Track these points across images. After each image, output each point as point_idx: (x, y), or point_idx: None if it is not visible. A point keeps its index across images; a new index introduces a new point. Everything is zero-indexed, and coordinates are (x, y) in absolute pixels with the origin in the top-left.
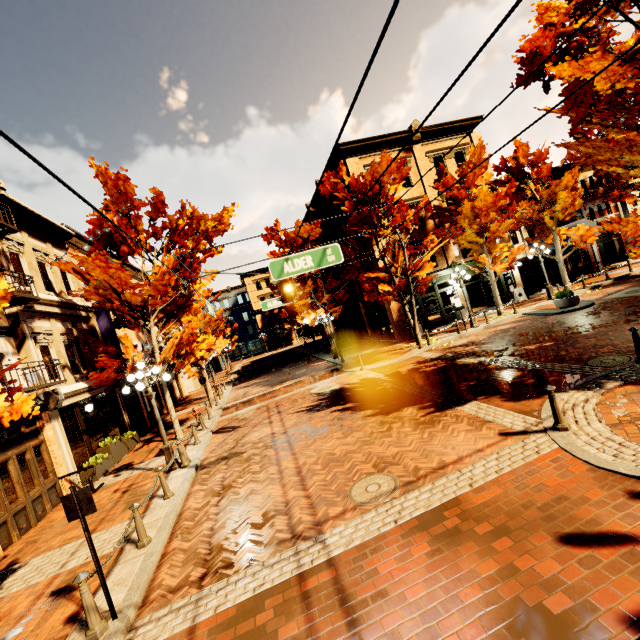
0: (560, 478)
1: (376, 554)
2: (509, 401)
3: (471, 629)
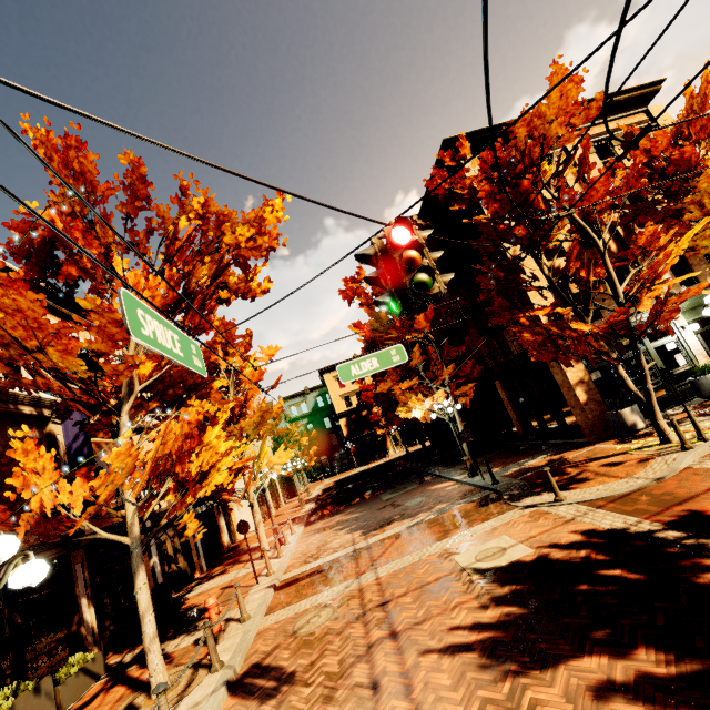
0: None
1: None
2: None
3: None
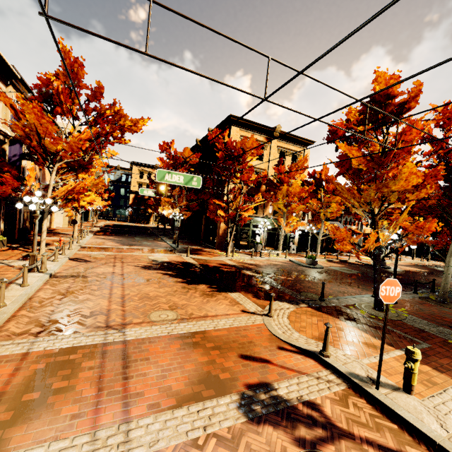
0: (256, 335)
1: (151, 343)
2: (255, 298)
3: (182, 378)
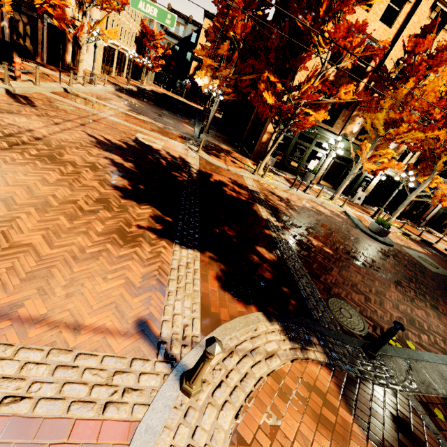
0: None
1: None
2: (219, 282)
3: None
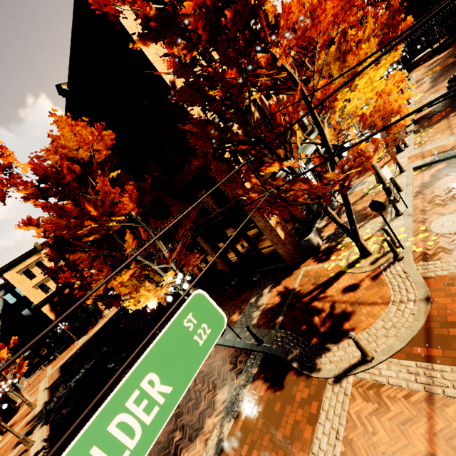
0: None
1: None
2: None
3: None
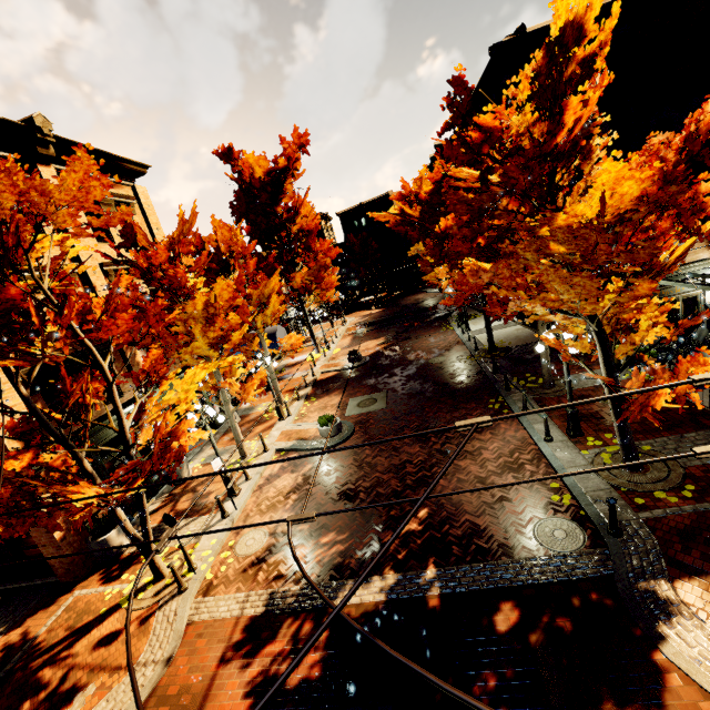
0: None
1: None
2: None
3: None
